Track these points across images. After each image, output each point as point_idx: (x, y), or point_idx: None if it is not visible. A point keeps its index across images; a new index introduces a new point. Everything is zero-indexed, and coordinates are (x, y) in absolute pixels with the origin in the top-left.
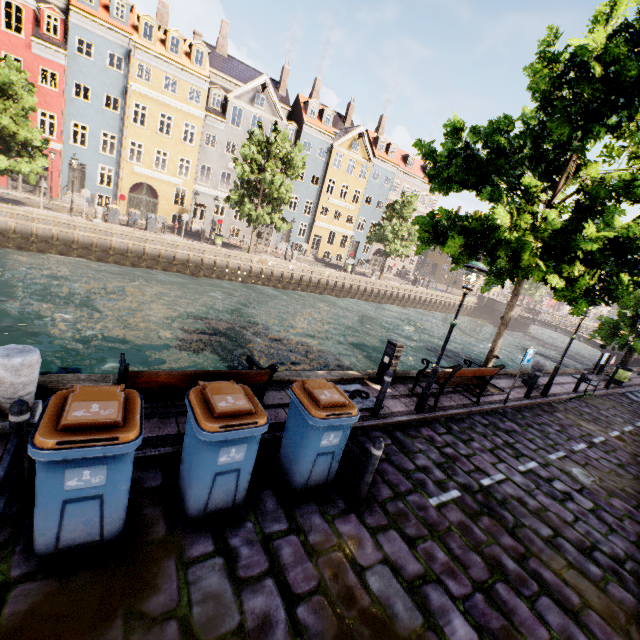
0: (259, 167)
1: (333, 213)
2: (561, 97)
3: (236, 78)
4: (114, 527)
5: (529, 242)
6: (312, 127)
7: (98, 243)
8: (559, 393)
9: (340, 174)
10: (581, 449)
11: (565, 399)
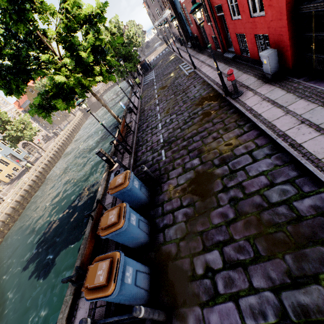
0: None
1: None
2: (0, 14)
3: None
4: (147, 269)
5: (78, 77)
6: None
7: None
8: (138, 104)
9: None
10: (159, 108)
11: (140, 103)
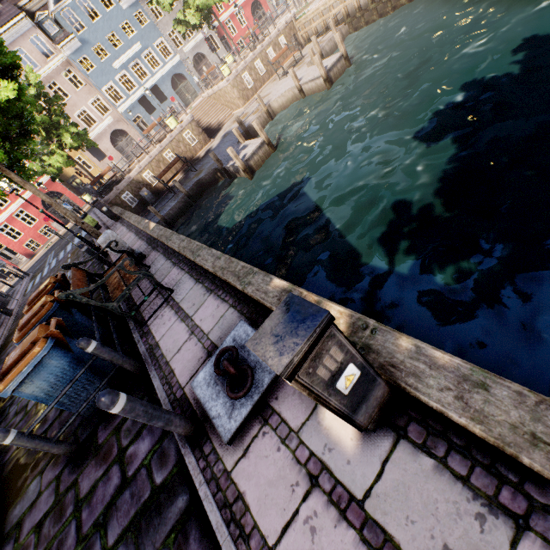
0: None
1: None
2: None
3: None
4: None
5: None
6: None
7: None
8: None
9: None
10: None
11: None
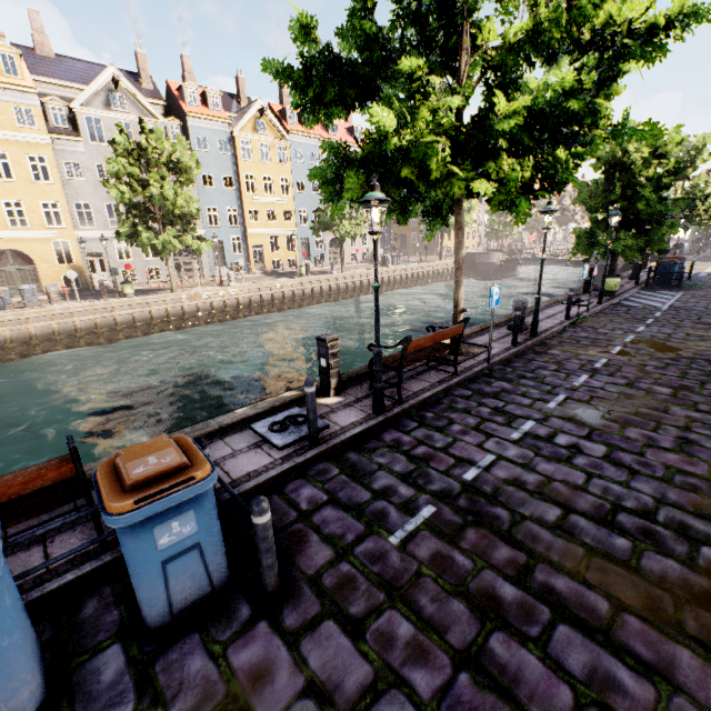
0: (142, 183)
1: (265, 214)
2: None
3: (78, 81)
4: None
5: (432, 144)
6: (199, 117)
7: None
8: (551, 327)
9: (255, 165)
10: (583, 382)
11: (559, 331)
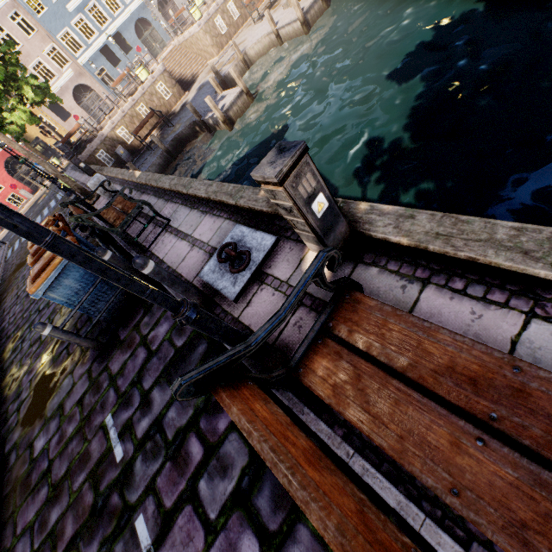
0: None
1: None
2: None
3: None
4: None
5: None
6: None
7: None
8: None
9: None
10: None
11: None
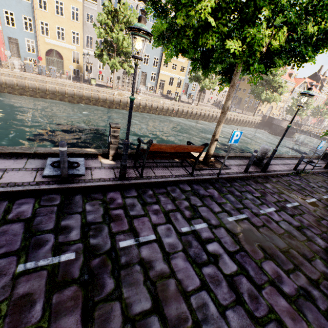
0: (112, 30)
1: (171, 65)
2: None
3: None
4: None
5: None
6: None
7: (18, 84)
8: (280, 170)
9: None
10: (268, 212)
11: (283, 174)
